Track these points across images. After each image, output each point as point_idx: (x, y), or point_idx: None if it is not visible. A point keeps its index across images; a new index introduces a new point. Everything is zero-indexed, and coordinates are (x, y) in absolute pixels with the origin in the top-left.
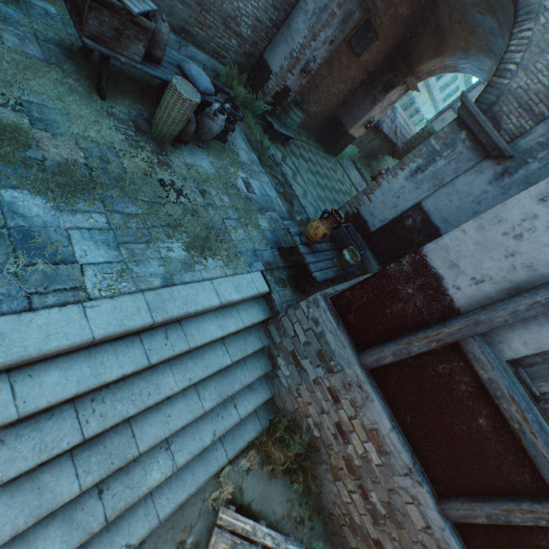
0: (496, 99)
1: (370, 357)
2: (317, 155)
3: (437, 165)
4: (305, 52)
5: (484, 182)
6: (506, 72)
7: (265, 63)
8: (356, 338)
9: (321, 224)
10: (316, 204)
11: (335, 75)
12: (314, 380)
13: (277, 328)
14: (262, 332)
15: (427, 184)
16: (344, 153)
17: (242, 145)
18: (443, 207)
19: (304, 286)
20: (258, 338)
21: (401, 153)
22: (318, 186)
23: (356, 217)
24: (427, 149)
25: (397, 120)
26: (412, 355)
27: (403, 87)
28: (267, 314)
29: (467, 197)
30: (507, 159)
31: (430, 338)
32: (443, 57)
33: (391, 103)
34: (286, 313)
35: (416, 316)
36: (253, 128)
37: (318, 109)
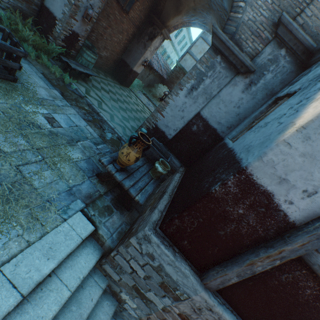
0: (235, 29)
1: (214, 280)
2: (115, 87)
3: (206, 83)
4: (82, 0)
5: (239, 91)
6: (239, 8)
7: (48, 9)
8: (194, 261)
9: (131, 149)
10: (123, 124)
11: (114, 27)
12: (163, 309)
13: (113, 267)
14: (97, 274)
15: (201, 98)
16: (133, 84)
17: (39, 83)
18: (216, 113)
19: (130, 205)
20: (94, 285)
21: (167, 81)
22: (121, 109)
23: (156, 130)
24: (196, 72)
25: (160, 61)
26: (256, 273)
27: (161, 37)
28: (98, 253)
29: (230, 104)
30: (251, 73)
31: (273, 257)
32: (181, 15)
33: (156, 48)
34: (117, 252)
35: (251, 234)
36: (50, 67)
37: (108, 54)
